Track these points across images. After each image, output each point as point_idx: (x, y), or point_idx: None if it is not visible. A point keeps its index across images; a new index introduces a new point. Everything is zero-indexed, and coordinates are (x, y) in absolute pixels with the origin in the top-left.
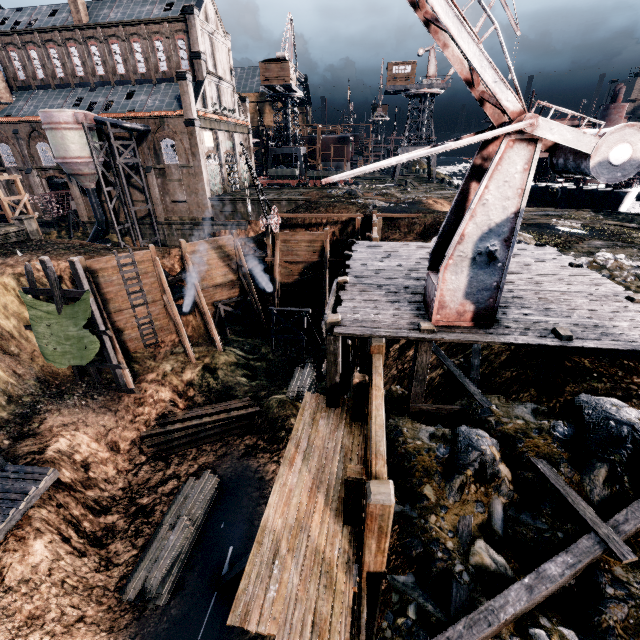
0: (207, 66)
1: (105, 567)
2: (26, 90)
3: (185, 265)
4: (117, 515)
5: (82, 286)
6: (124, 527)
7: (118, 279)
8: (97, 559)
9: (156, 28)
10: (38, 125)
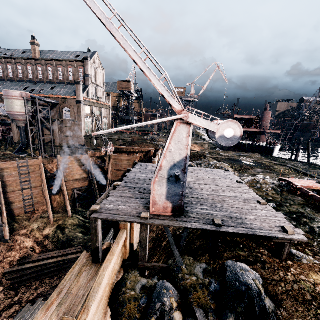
0: (91, 80)
1: None
2: (2, 81)
3: (58, 168)
4: None
5: None
6: None
7: (16, 174)
8: None
9: (70, 63)
10: (2, 96)
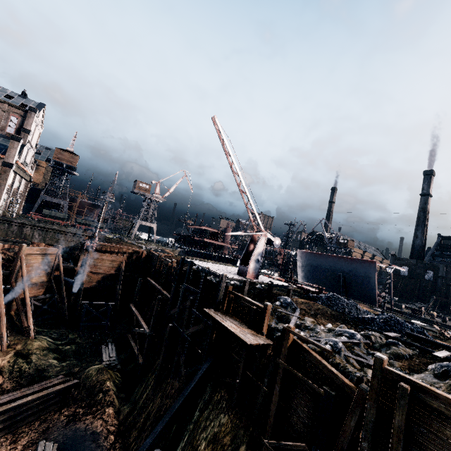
0: (29, 138)
1: None
2: None
3: (17, 263)
4: None
5: None
6: None
7: None
8: None
9: None
10: None
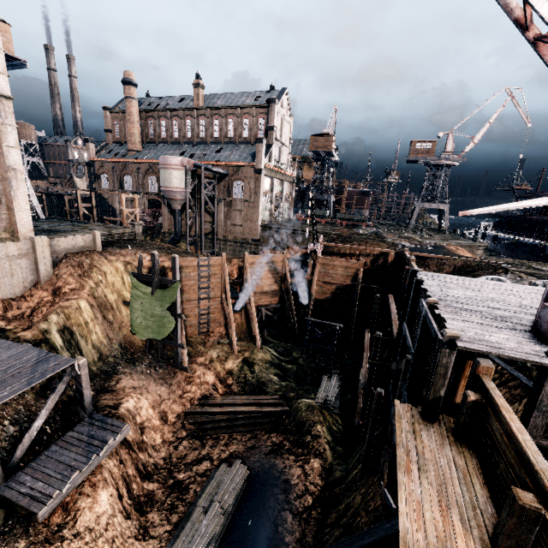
0: (276, 135)
1: (142, 536)
2: (151, 144)
3: (244, 272)
4: (157, 484)
5: (175, 277)
6: (161, 498)
7: (194, 276)
8: (137, 525)
9: (247, 111)
10: (154, 165)
